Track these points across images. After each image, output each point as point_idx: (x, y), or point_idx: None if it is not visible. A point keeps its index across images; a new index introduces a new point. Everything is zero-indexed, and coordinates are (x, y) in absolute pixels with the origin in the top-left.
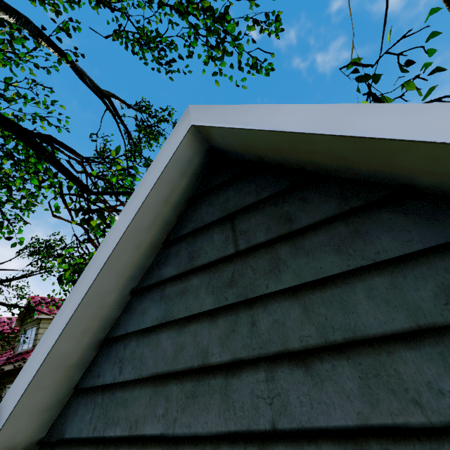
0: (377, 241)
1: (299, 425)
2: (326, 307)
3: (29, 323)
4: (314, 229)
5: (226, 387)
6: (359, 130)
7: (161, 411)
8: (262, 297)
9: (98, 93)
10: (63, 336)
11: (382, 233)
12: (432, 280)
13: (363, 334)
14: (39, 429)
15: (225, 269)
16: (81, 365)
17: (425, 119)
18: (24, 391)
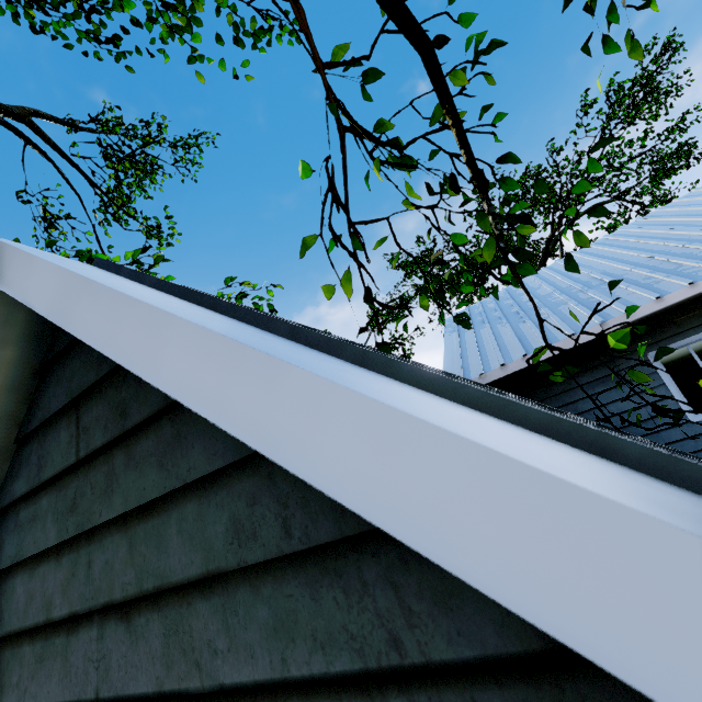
0: (191, 452)
1: (115, 693)
2: (147, 544)
3: None
4: (146, 429)
5: (67, 648)
6: (78, 326)
7: (15, 679)
8: (100, 528)
9: None
10: None
11: (197, 440)
12: (228, 509)
13: (168, 581)
14: None
15: (70, 486)
16: None
17: (119, 322)
18: None
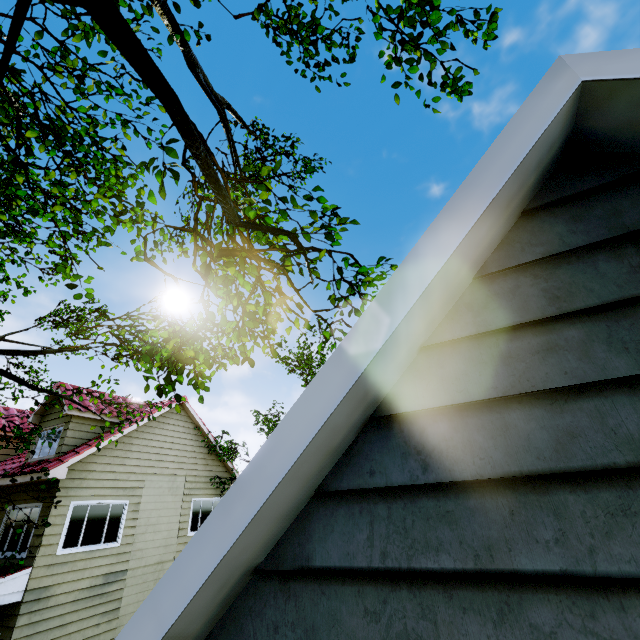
0: None
1: None
2: None
3: (53, 420)
4: None
5: None
6: None
7: (548, 534)
8: None
9: (212, 96)
10: (348, 395)
11: None
12: None
13: None
14: (263, 547)
15: None
16: (336, 453)
17: None
18: (282, 477)
